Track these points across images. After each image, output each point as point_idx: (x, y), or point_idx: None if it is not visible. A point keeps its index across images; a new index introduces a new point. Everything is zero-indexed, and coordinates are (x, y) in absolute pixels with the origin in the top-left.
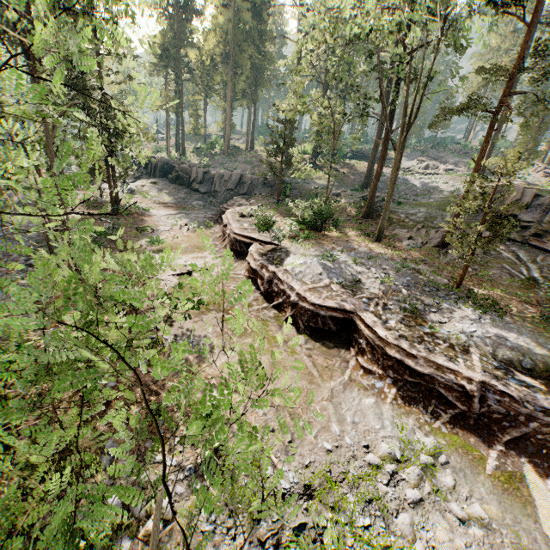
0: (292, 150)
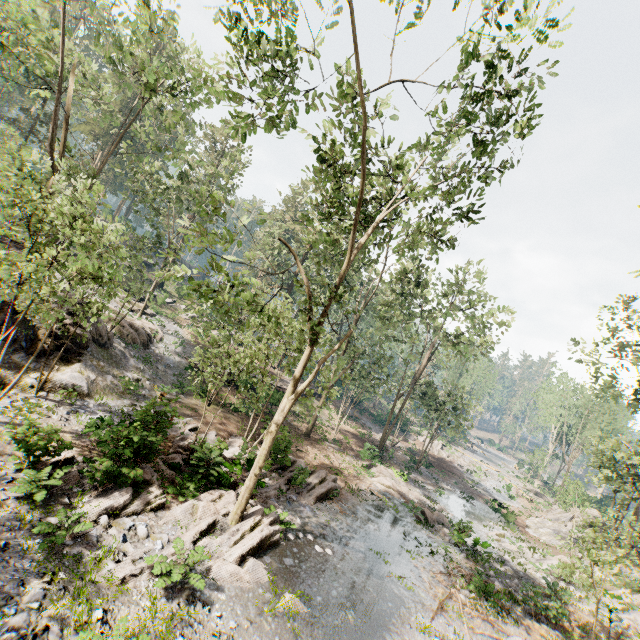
0: None
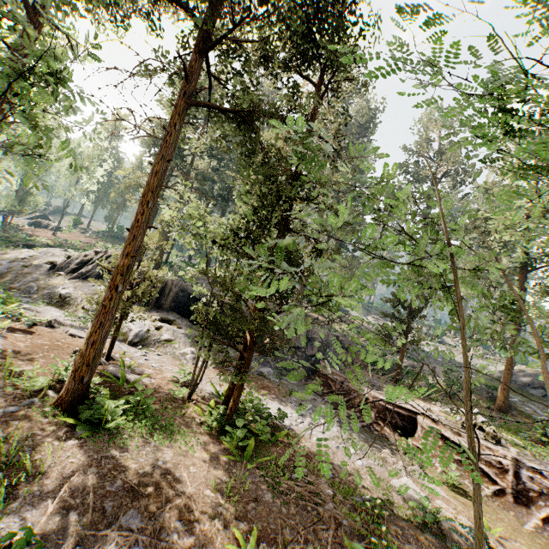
0: None
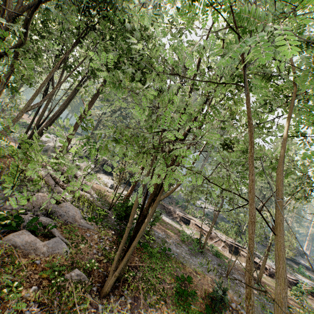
0: None
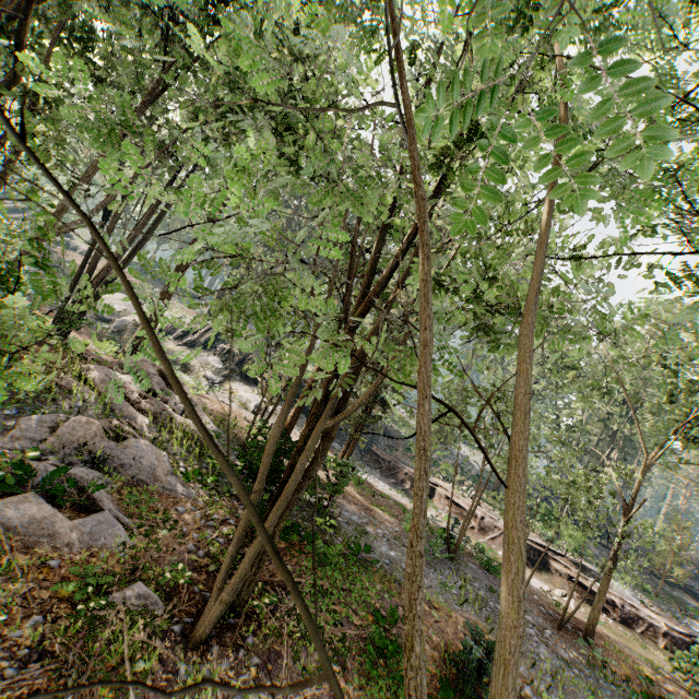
0: None
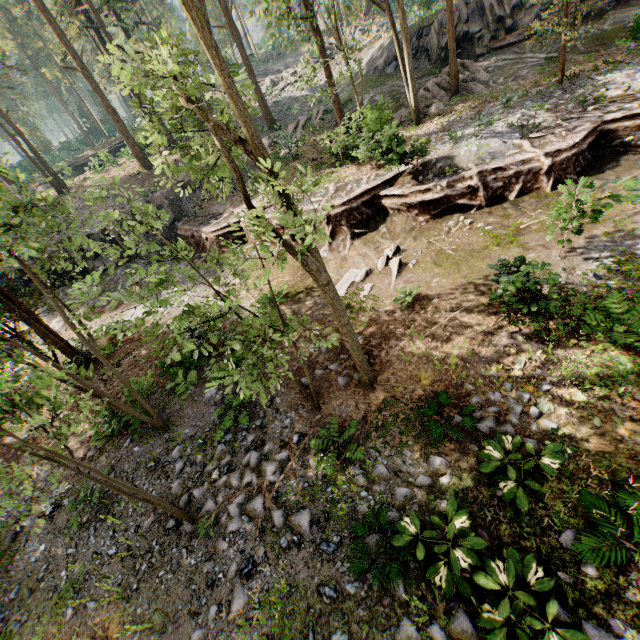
0: (122, 154)
